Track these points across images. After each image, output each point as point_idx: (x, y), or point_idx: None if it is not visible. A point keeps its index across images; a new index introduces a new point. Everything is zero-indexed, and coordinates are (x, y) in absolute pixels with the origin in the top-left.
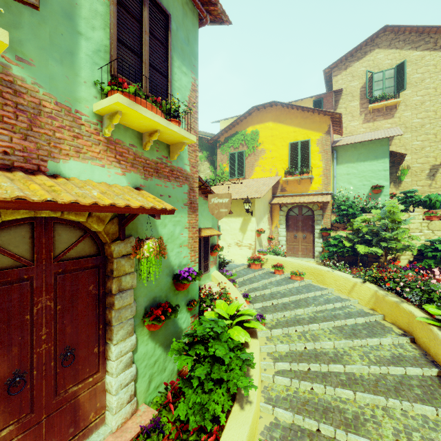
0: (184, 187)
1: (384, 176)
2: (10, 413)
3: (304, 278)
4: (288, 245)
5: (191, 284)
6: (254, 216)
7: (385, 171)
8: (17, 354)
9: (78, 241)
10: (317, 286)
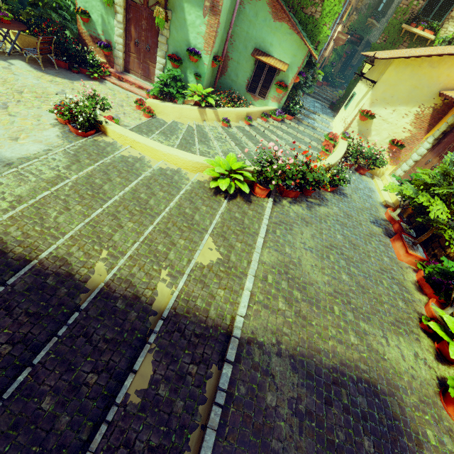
0: None
1: None
2: (136, 51)
3: None
4: (412, 169)
5: (201, 65)
6: (372, 89)
7: None
8: (138, 35)
9: (155, 4)
10: None
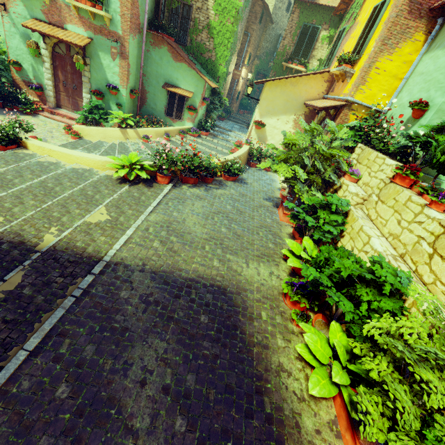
0: (117, 43)
1: None
2: (65, 90)
3: None
4: None
5: (120, 96)
6: (258, 105)
7: None
8: (65, 77)
9: (76, 54)
10: None
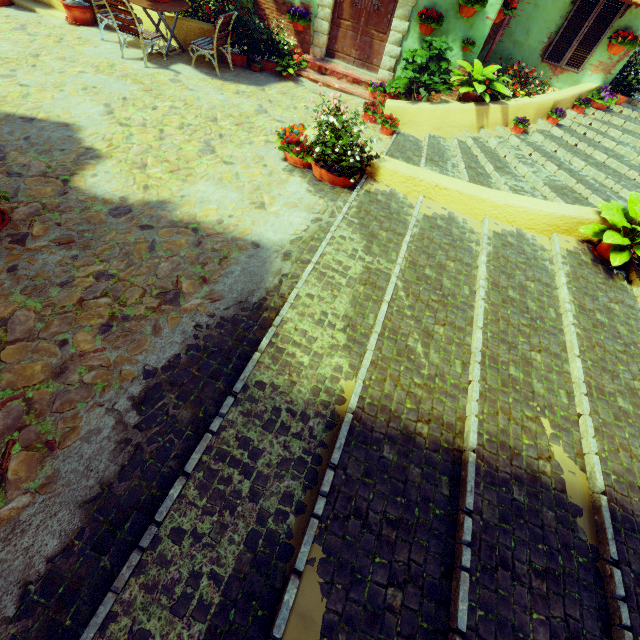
0: None
1: None
2: (352, 15)
3: None
4: None
5: (479, 21)
6: None
7: None
8: None
9: None
10: None
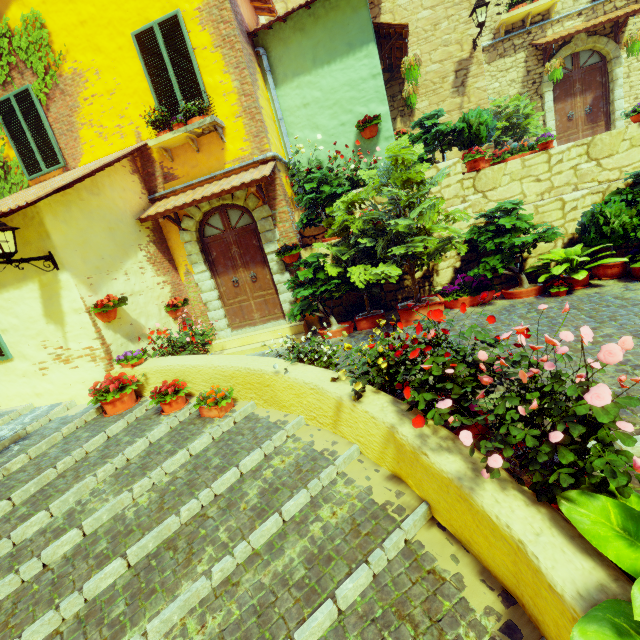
0: None
1: (375, 92)
2: None
3: (237, 399)
4: (228, 306)
5: None
6: (63, 268)
7: (376, 79)
8: None
9: None
10: (261, 424)
